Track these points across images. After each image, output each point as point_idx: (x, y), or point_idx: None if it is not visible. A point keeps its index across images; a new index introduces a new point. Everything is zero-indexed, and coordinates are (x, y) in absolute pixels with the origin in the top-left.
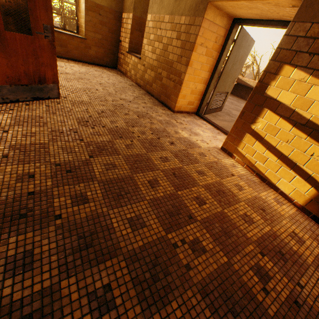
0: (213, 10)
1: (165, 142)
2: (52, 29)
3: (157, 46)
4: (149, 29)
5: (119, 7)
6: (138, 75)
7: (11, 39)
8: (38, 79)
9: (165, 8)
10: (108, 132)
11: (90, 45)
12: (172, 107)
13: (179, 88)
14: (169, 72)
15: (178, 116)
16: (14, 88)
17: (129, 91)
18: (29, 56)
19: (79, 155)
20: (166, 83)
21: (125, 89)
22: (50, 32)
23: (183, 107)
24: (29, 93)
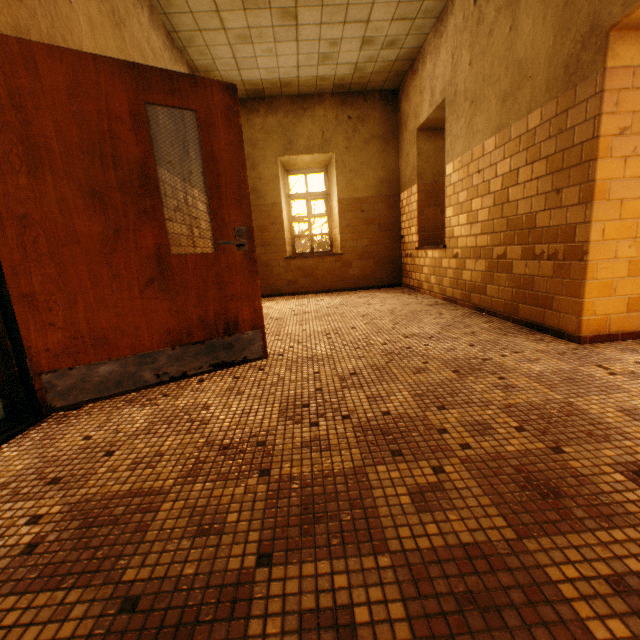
0: (630, 39)
1: (598, 466)
2: (249, 232)
3: (479, 204)
4: (453, 186)
5: (393, 188)
6: (445, 279)
7: (179, 265)
8: (223, 325)
9: (480, 131)
10: (355, 436)
11: (350, 260)
12: (567, 328)
13: (579, 269)
14: (527, 242)
15: (603, 353)
16: (179, 351)
17: (428, 317)
18: (208, 288)
19: (226, 545)
20: (527, 272)
21: (418, 315)
22: (246, 238)
23: (611, 320)
24: (205, 357)
